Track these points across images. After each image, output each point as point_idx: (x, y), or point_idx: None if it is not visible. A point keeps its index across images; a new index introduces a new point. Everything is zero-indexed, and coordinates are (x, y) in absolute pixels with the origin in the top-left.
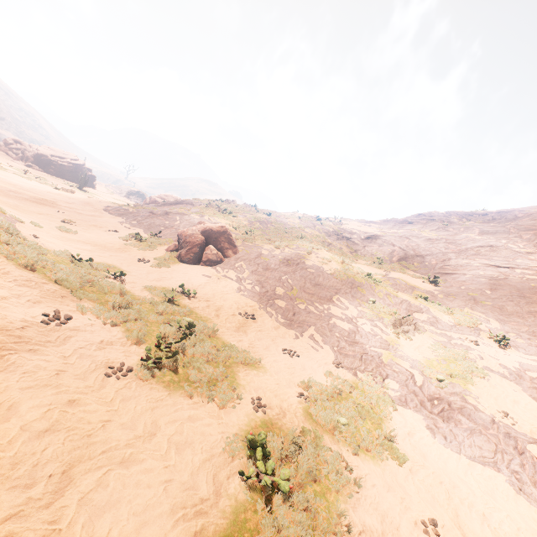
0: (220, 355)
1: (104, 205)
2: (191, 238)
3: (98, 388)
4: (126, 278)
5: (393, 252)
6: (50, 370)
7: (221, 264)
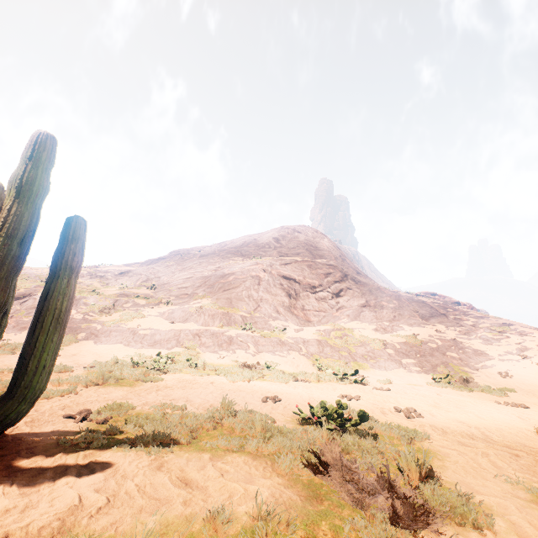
0: None
1: None
2: None
3: None
4: None
5: (140, 279)
6: None
7: None
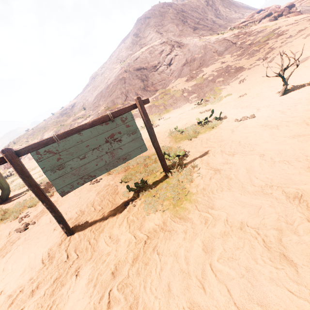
0: None
1: None
2: None
3: None
4: None
5: (81, 105)
6: None
7: (22, 159)
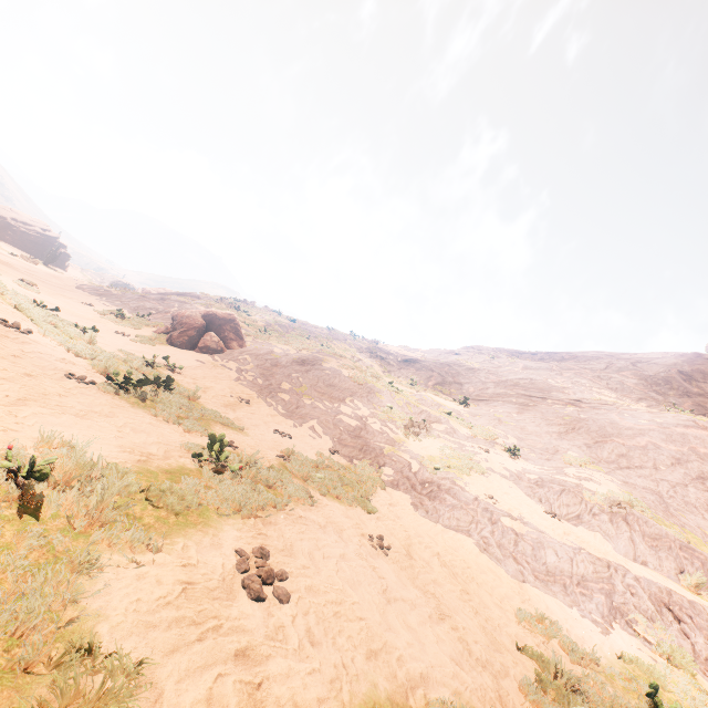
0: (197, 408)
1: (78, 282)
2: (189, 320)
3: (57, 379)
4: (97, 338)
5: (431, 378)
6: (8, 352)
7: (222, 354)
